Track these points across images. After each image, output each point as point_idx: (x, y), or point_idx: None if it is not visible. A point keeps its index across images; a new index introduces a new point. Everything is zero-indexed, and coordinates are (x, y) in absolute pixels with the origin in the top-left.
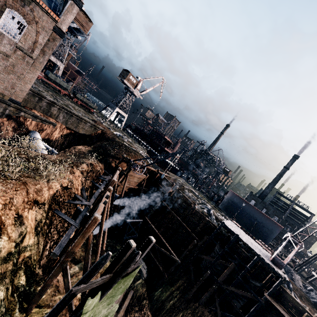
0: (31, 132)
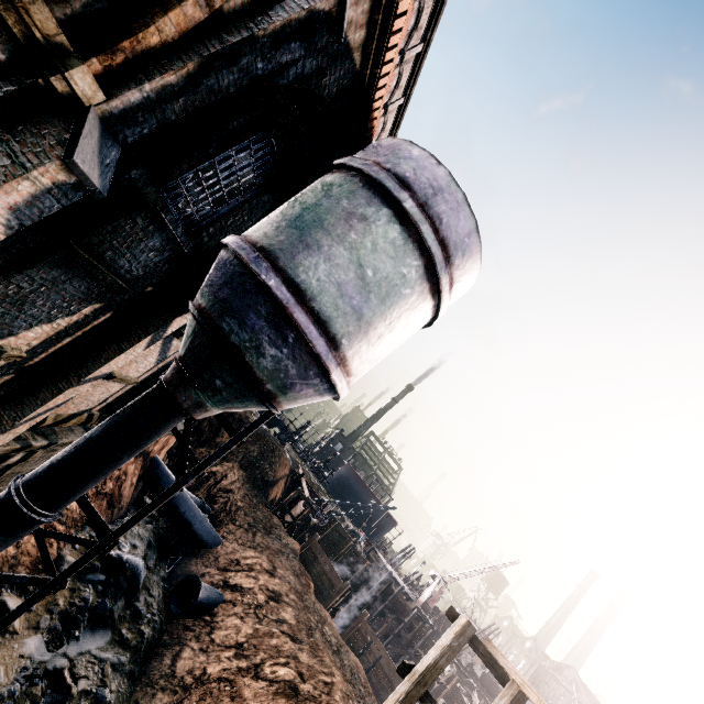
0: (152, 460)
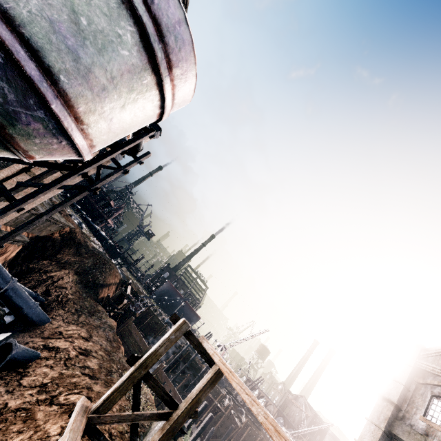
0: None
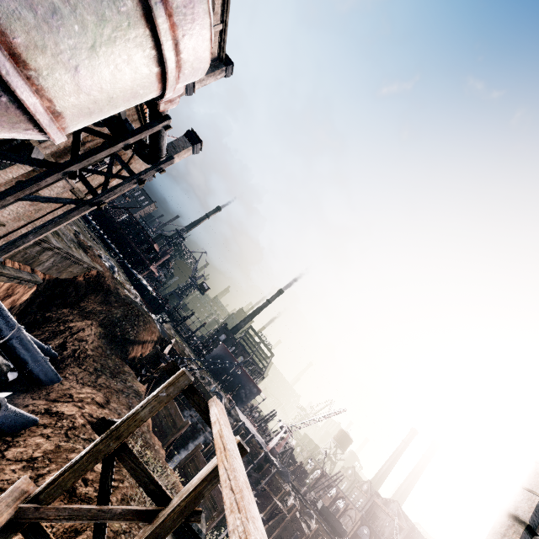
0: None
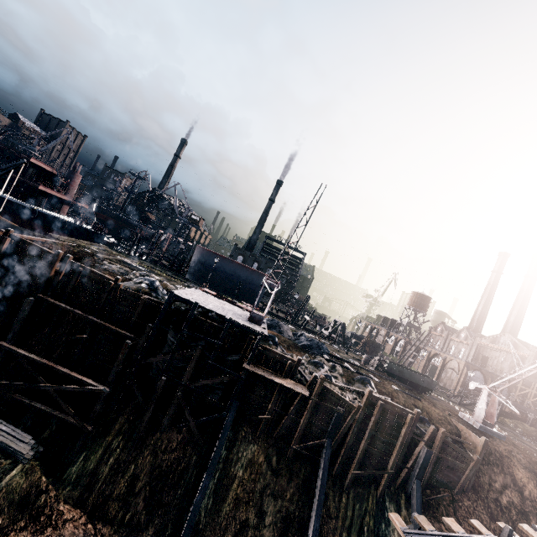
0: None
